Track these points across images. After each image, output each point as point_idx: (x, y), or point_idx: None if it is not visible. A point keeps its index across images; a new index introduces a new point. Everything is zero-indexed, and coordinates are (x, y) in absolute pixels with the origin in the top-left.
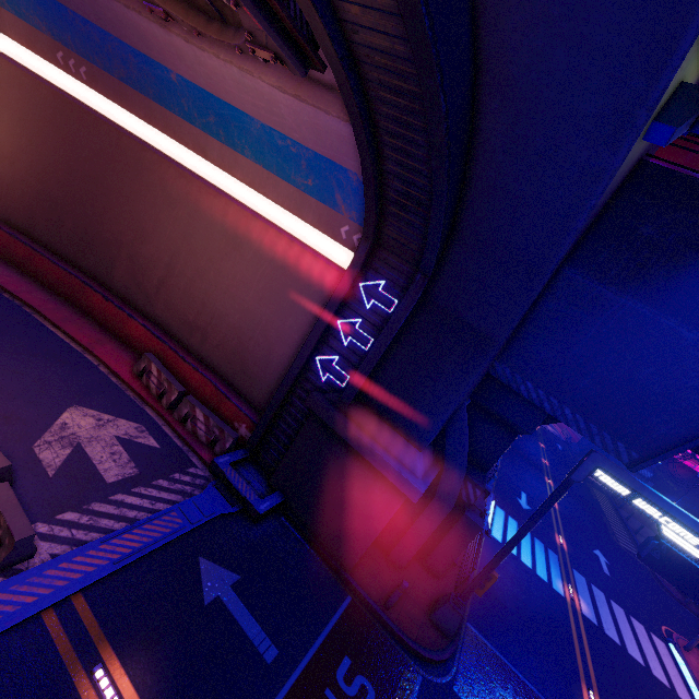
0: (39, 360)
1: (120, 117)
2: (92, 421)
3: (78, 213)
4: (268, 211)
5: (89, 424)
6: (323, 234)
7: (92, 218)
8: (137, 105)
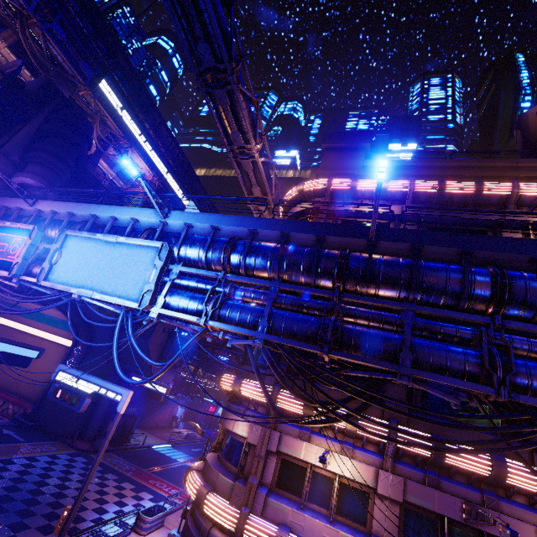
0: None
1: None
2: None
3: None
4: (51, 337)
5: None
6: (68, 340)
7: None
8: (8, 316)
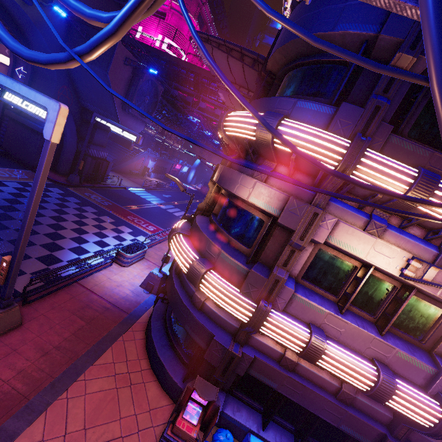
0: None
1: None
2: None
3: None
4: None
5: None
6: (5, 56)
7: None
8: None
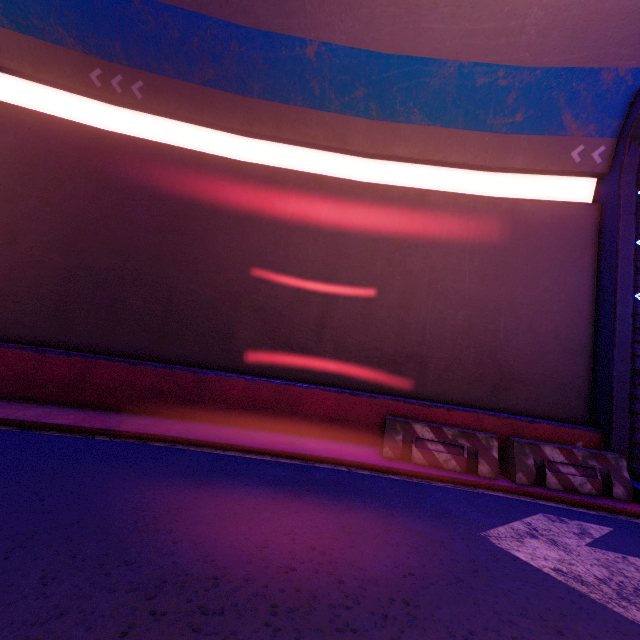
0: (316, 498)
1: (187, 142)
2: (537, 543)
3: (150, 279)
4: (433, 185)
5: (551, 550)
6: (522, 180)
7: (177, 278)
8: (229, 111)
